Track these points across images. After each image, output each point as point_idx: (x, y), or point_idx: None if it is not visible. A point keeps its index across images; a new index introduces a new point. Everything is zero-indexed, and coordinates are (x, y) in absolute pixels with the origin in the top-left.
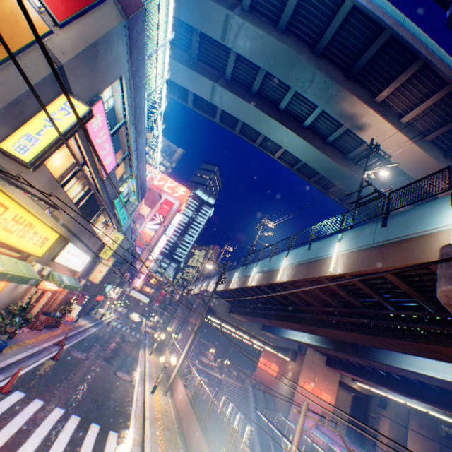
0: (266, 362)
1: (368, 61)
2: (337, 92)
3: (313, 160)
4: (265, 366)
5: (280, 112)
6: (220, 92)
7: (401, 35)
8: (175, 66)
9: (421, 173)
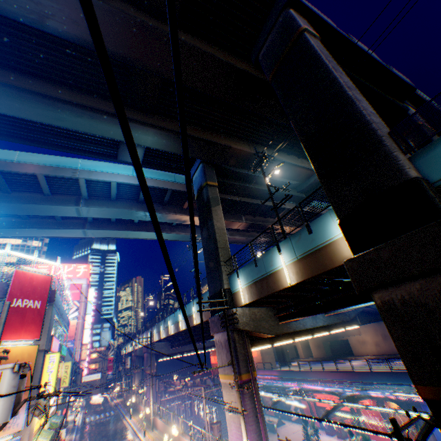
0: (215, 357)
1: (169, 198)
2: (162, 215)
3: (171, 237)
4: (216, 360)
5: (137, 223)
6: (91, 231)
7: (177, 189)
8: (48, 230)
9: (226, 225)
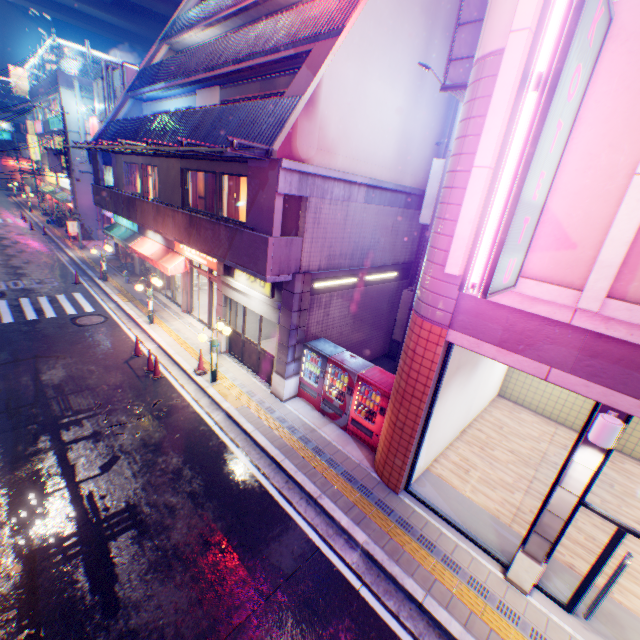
0: None
1: None
2: None
3: None
4: None
5: None
6: None
7: None
8: None
9: None
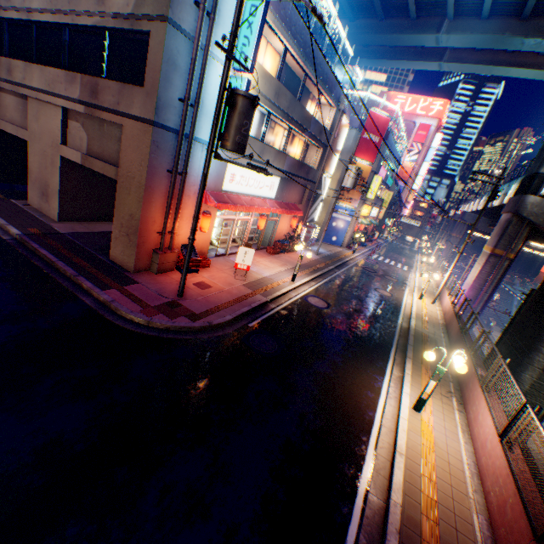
0: None
1: None
2: None
3: None
4: None
5: (510, 54)
6: (445, 66)
7: None
8: (405, 63)
9: None
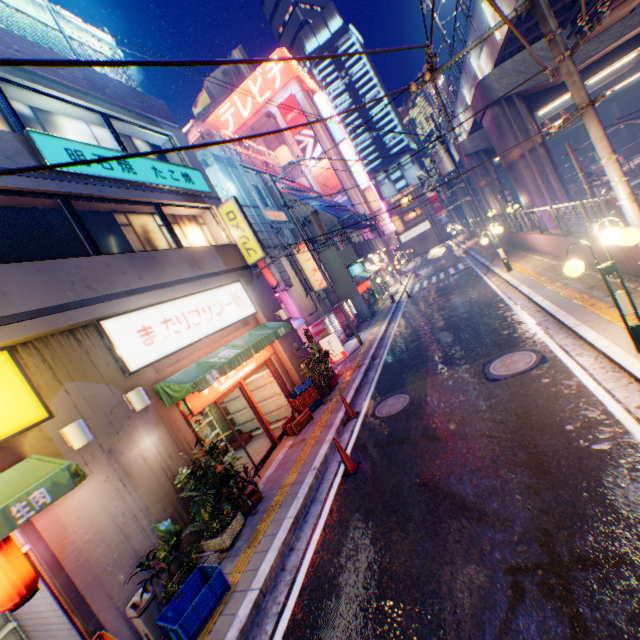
0: None
1: None
2: None
3: None
4: None
5: None
6: None
7: None
8: None
9: None
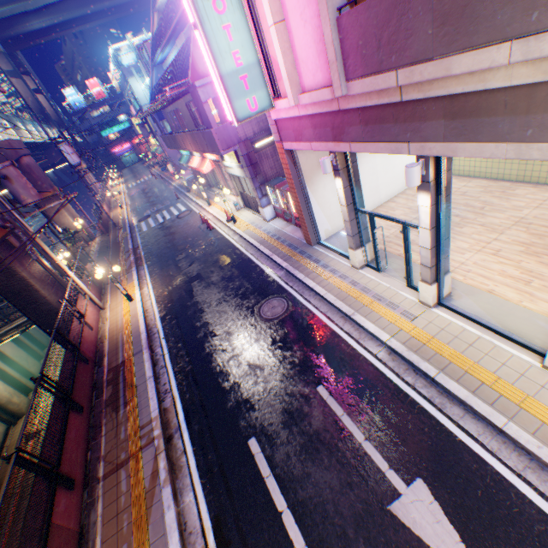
0: None
1: None
2: None
3: None
4: None
5: None
6: None
7: None
8: None
9: None
